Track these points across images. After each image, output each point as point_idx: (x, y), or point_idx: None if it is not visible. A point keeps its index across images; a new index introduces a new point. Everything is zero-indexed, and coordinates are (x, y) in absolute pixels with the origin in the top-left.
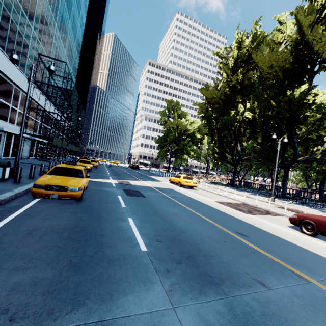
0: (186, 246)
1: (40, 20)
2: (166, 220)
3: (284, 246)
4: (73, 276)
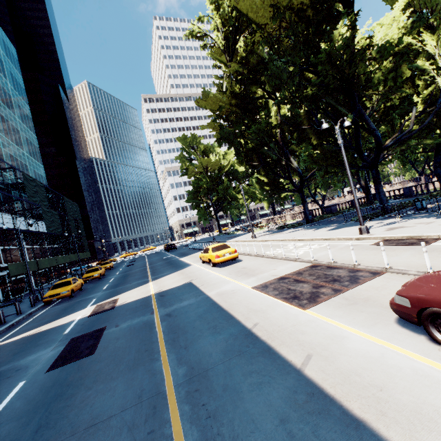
0: None
1: None
2: None
3: None
4: None
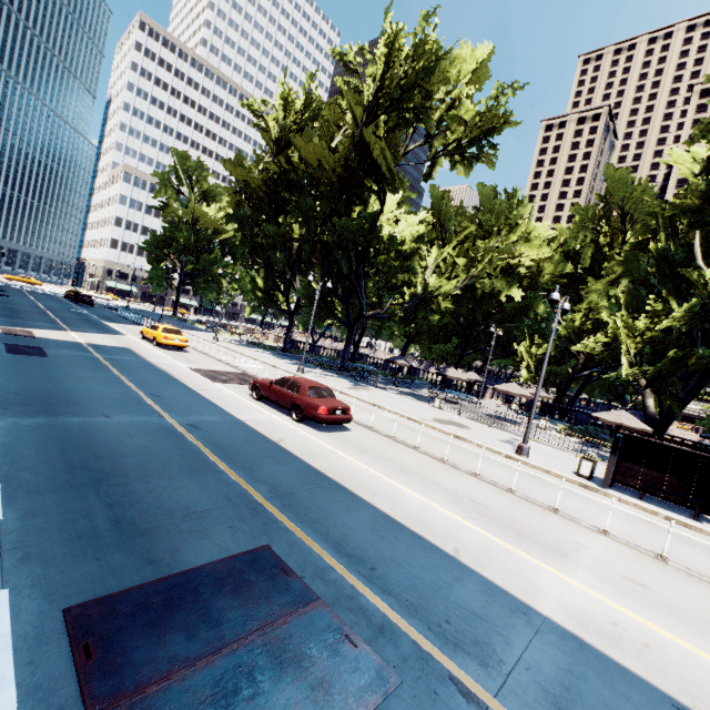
0: (54, 399)
1: None
2: (55, 381)
3: (196, 404)
4: None
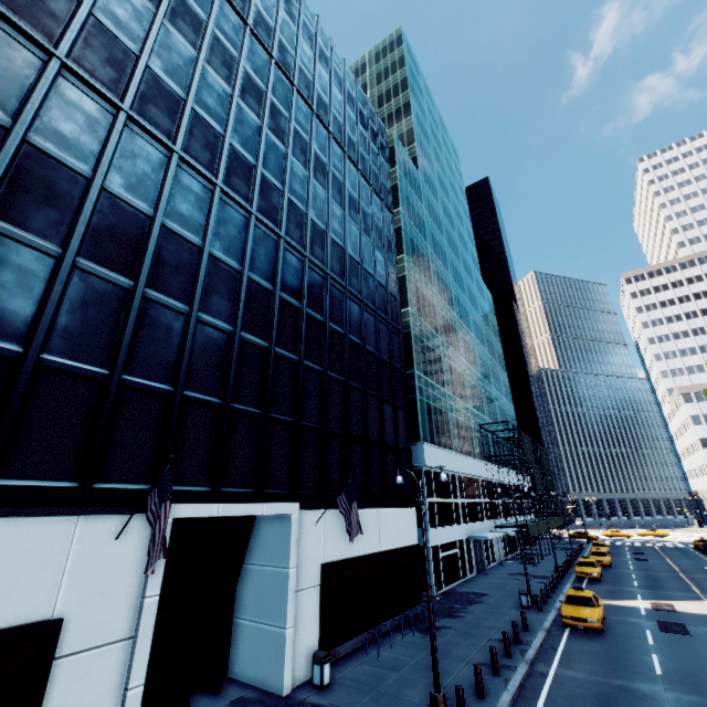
0: (700, 680)
1: (470, 390)
2: (699, 662)
3: None
4: (612, 672)
